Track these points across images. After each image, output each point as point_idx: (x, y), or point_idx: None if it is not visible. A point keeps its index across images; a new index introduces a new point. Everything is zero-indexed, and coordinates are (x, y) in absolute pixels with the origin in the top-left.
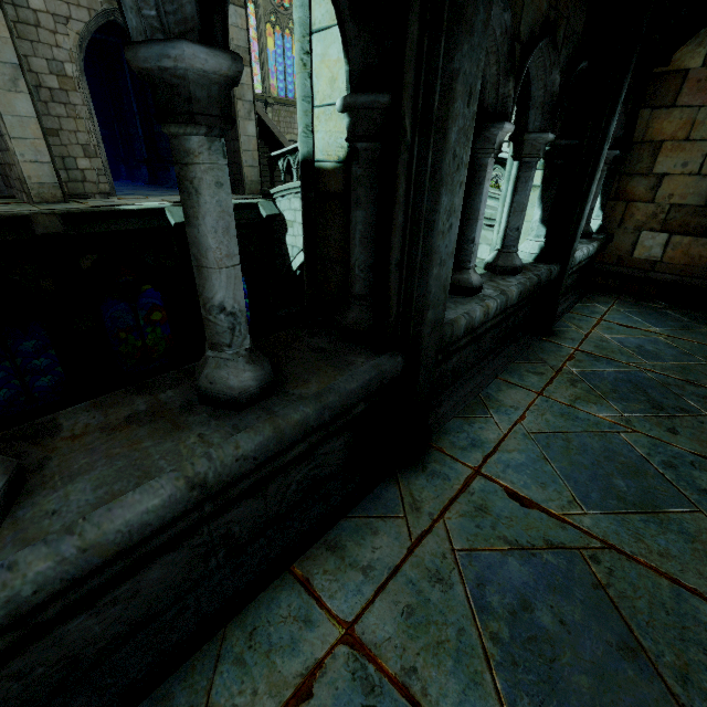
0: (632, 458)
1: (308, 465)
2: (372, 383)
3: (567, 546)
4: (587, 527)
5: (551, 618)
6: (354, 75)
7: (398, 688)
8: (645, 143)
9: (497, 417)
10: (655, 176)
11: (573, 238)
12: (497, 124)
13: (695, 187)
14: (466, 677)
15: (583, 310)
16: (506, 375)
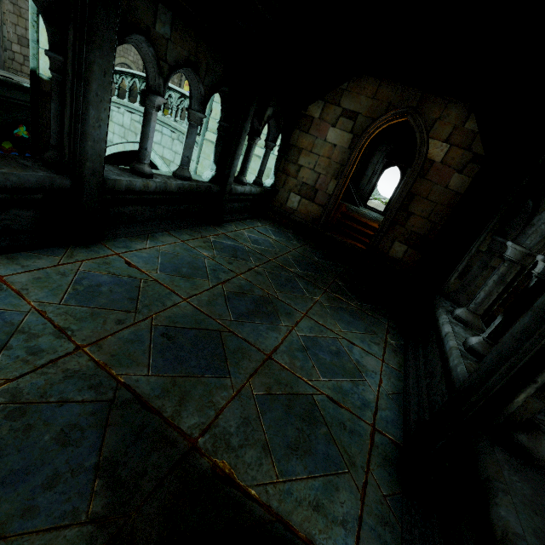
0: (200, 265)
1: (2, 216)
2: (46, 183)
3: (137, 278)
4: (153, 276)
5: (107, 289)
6: (49, 43)
7: (15, 291)
8: (296, 147)
9: (150, 242)
10: (298, 165)
11: (228, 175)
12: (154, 95)
13: (312, 176)
14: (52, 294)
15: (248, 223)
16: (173, 232)
